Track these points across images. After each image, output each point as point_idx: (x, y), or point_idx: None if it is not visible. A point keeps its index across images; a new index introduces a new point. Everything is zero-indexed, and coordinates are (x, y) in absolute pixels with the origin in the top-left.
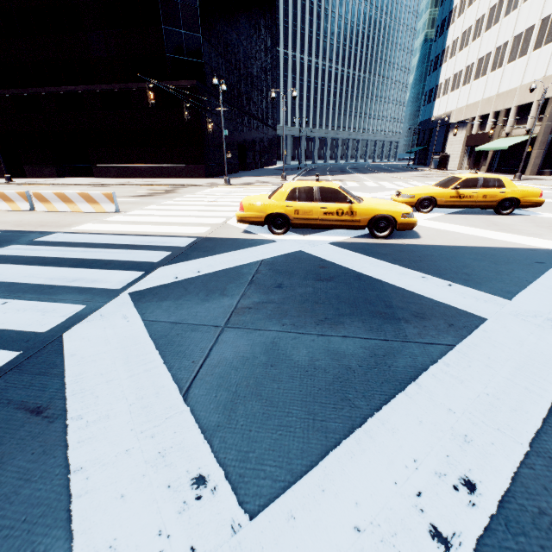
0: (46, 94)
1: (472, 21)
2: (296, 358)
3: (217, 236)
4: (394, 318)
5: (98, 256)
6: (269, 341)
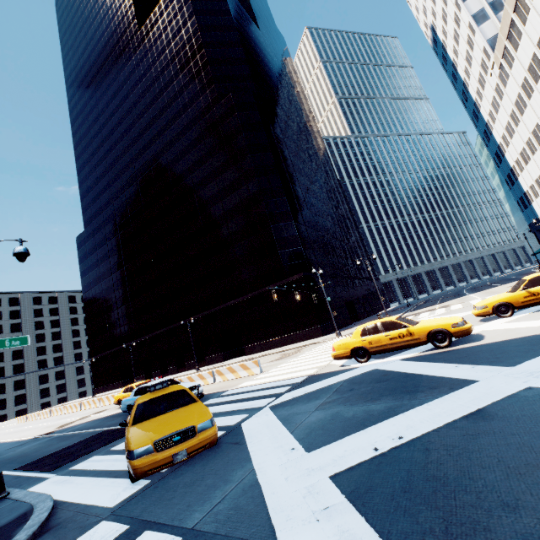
0: (219, 310)
1: (521, 144)
2: (346, 415)
3: (321, 372)
4: (415, 391)
5: (252, 395)
6: (335, 412)
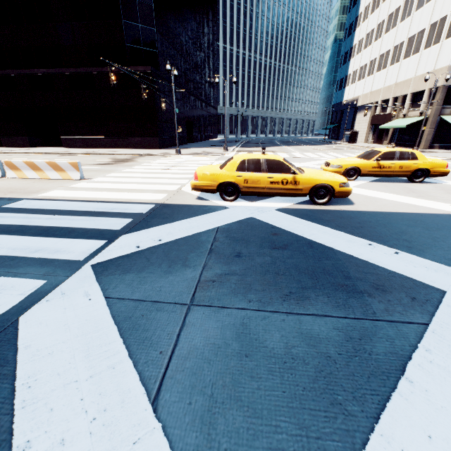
0: (20, 75)
1: (374, 25)
2: (270, 344)
3: (174, 203)
4: (357, 291)
5: (62, 224)
6: (239, 323)
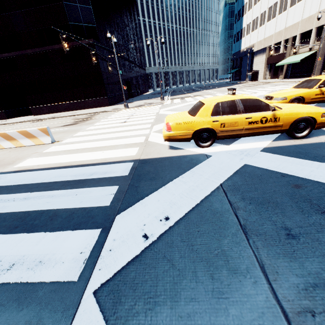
0: None
1: None
2: None
3: (150, 157)
4: None
5: (41, 205)
6: None
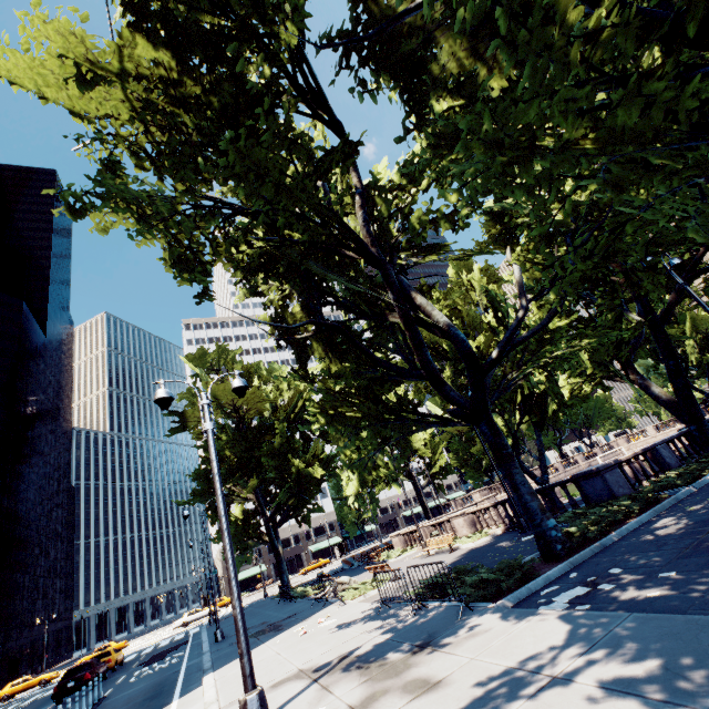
0: None
1: None
2: None
3: None
4: (19, 699)
5: None
6: None
